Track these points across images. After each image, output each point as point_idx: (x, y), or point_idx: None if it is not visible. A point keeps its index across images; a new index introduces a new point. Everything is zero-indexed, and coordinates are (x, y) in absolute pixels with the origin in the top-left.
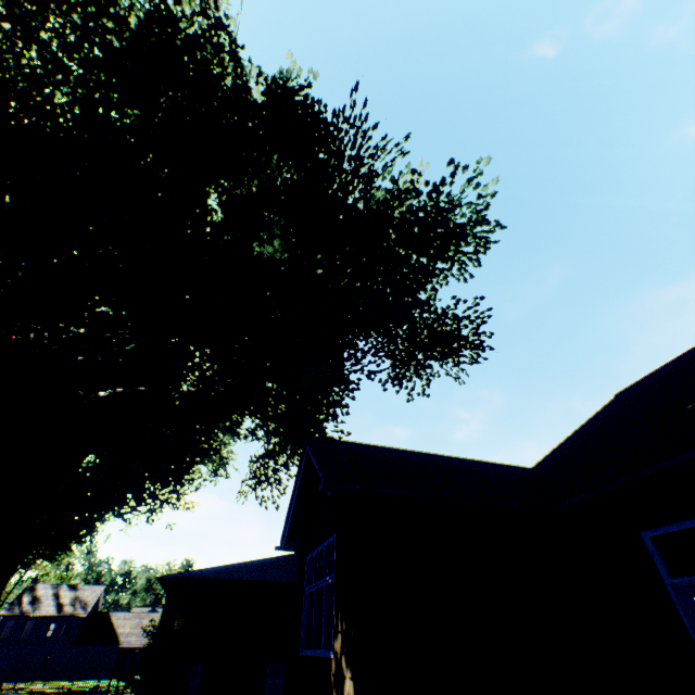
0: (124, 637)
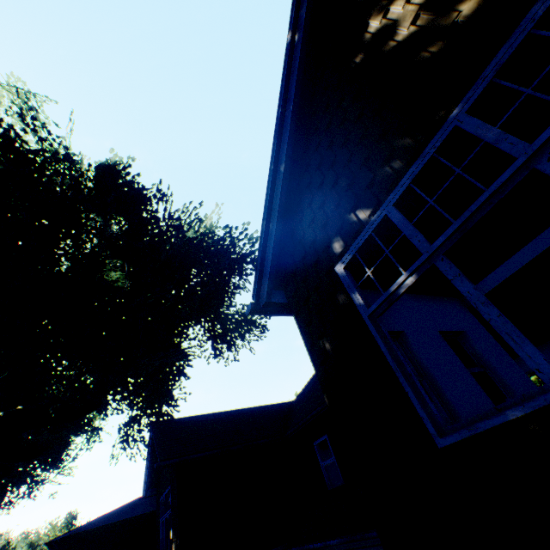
0: None
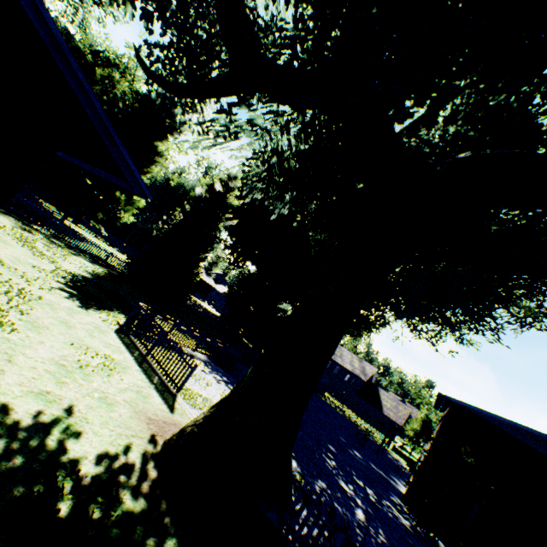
0: (385, 408)
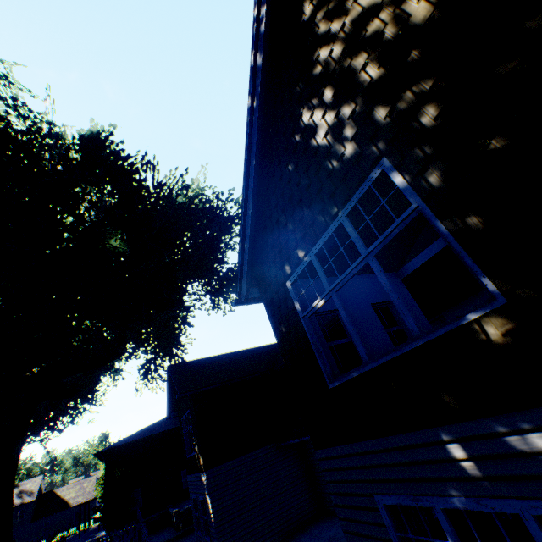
0: (72, 501)
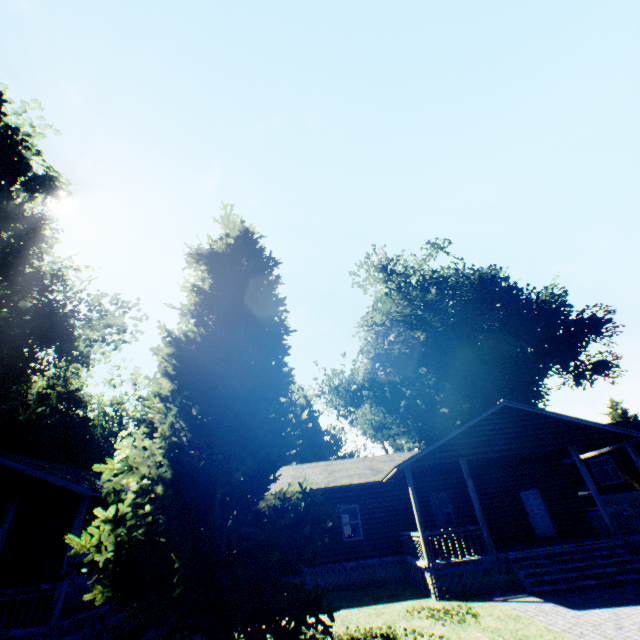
0: None
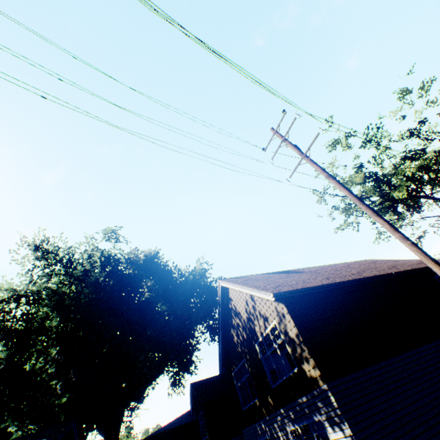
0: None
